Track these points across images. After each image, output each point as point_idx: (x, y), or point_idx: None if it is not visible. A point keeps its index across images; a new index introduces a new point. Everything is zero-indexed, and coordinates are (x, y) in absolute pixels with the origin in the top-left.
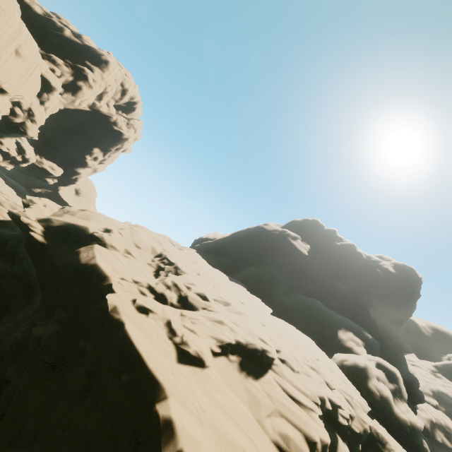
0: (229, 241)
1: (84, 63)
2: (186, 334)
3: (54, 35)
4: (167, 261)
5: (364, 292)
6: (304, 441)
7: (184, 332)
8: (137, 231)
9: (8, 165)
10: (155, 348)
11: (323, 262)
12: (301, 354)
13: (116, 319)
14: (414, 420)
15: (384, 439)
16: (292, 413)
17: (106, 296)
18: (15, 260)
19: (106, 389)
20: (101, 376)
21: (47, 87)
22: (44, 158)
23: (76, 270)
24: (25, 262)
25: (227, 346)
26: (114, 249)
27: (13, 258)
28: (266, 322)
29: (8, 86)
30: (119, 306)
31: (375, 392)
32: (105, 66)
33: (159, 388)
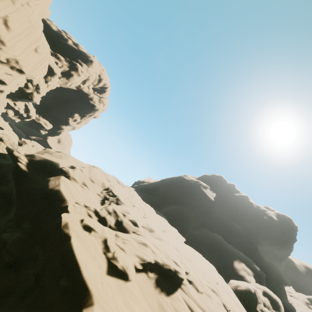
0: (158, 185)
1: (77, 60)
2: (117, 251)
3: (61, 43)
4: (112, 194)
5: (254, 232)
6: None
7: (116, 249)
8: (93, 170)
9: (17, 119)
10: (91, 260)
11: (225, 207)
12: (205, 277)
13: (65, 233)
14: None
15: None
16: None
17: (62, 214)
18: (4, 181)
19: (46, 291)
20: (44, 279)
21: (51, 72)
22: (41, 117)
23: (44, 193)
24: (10, 183)
25: (148, 264)
26: (75, 181)
27: (3, 180)
28: (180, 248)
29: (26, 69)
30: (70, 223)
31: None
32: (90, 63)
33: (88, 295)
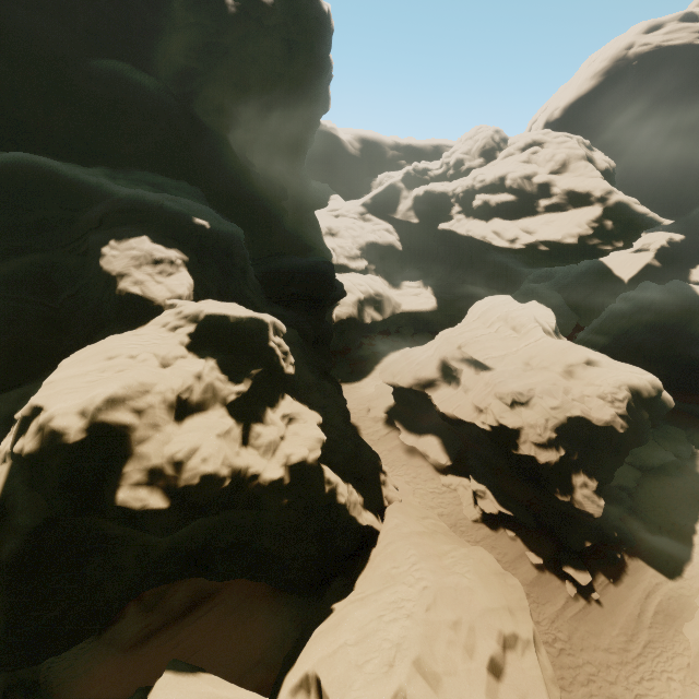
0: None
1: None
2: None
3: None
4: None
5: (203, 85)
6: None
7: None
8: None
9: None
10: None
11: None
12: None
13: None
14: (300, 457)
15: None
16: None
17: None
18: None
19: None
20: None
21: None
22: None
23: None
24: None
25: None
26: None
27: None
28: None
29: None
30: None
31: (149, 512)
32: None
33: None
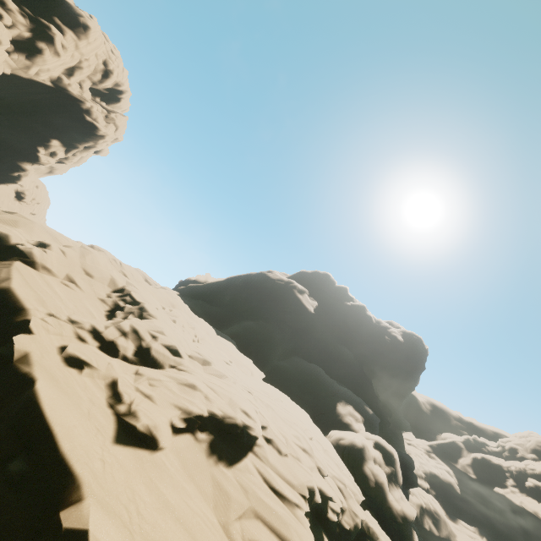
0: (223, 287)
1: (51, 19)
2: (138, 401)
3: None
4: (130, 299)
5: (369, 360)
6: None
7: (135, 397)
8: (91, 253)
9: None
10: (80, 420)
11: (330, 323)
12: (293, 431)
13: (22, 373)
14: (407, 509)
15: (375, 535)
16: (272, 512)
17: (15, 337)
18: None
19: None
20: None
21: None
22: None
23: None
24: None
25: (196, 419)
26: (48, 272)
27: None
28: (255, 389)
29: None
30: (34, 354)
31: (370, 477)
32: (83, 31)
33: (71, 485)
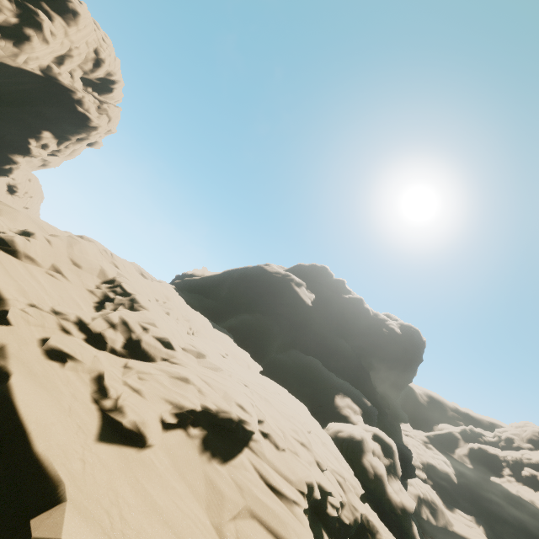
0: (219, 280)
1: (39, 4)
2: (125, 395)
3: None
4: (121, 290)
5: (367, 352)
6: None
7: (123, 392)
8: (80, 242)
9: None
10: (59, 417)
11: (328, 316)
12: (291, 425)
13: None
14: (406, 500)
15: (375, 528)
16: (269, 511)
17: None
18: None
19: None
20: None
21: None
22: None
23: None
24: None
25: (188, 414)
26: (32, 262)
27: None
28: (251, 382)
29: None
30: (10, 347)
31: (369, 469)
32: (73, 17)
33: (45, 488)
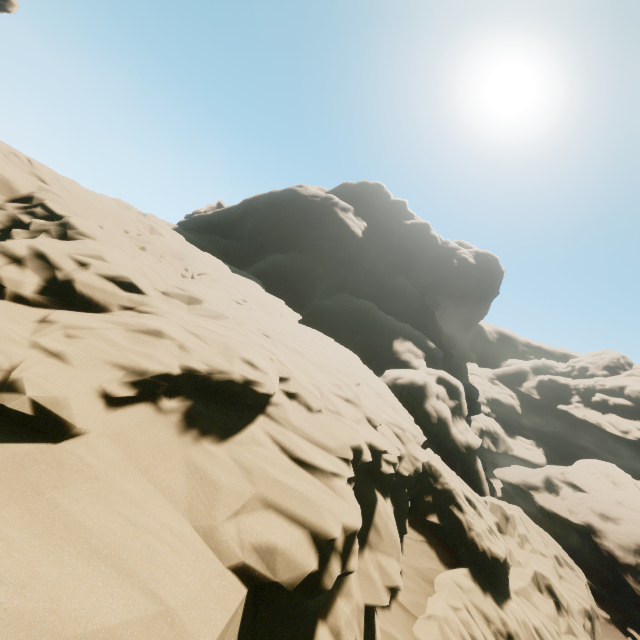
0: (239, 214)
1: None
2: (29, 363)
3: None
4: (44, 211)
5: (432, 290)
6: (310, 544)
7: (25, 359)
8: None
9: None
10: None
11: (384, 249)
12: (331, 379)
13: None
14: (472, 439)
15: (438, 472)
16: (292, 495)
17: None
18: None
19: None
20: None
21: None
22: None
23: None
24: None
25: (158, 381)
26: None
27: None
28: (276, 331)
29: None
30: None
31: (432, 414)
32: None
33: None
